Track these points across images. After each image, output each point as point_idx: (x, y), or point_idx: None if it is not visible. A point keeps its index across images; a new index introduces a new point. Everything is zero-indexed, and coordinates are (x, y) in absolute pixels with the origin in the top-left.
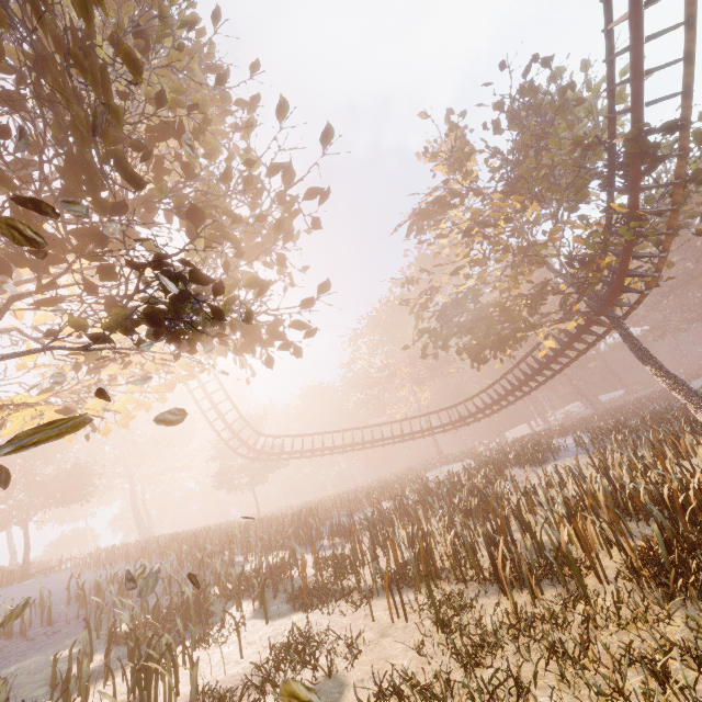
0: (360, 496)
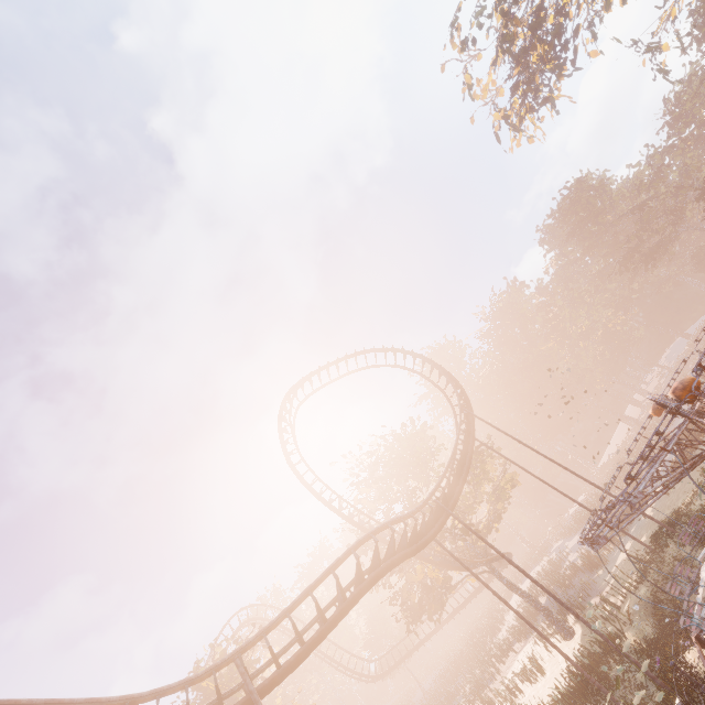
0: (464, 662)
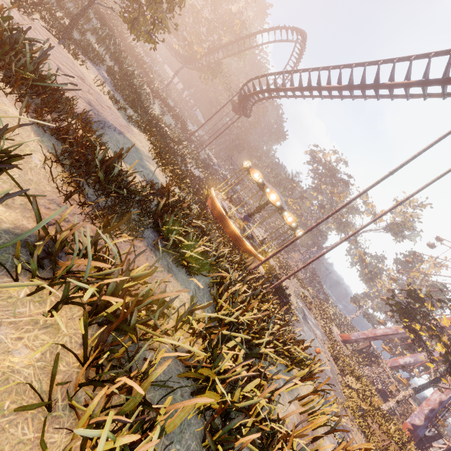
0: None
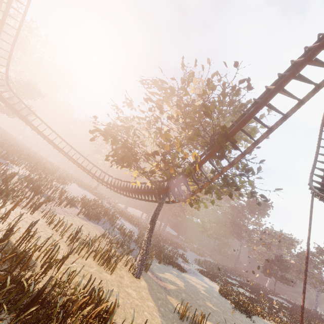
0: (28, 160)
